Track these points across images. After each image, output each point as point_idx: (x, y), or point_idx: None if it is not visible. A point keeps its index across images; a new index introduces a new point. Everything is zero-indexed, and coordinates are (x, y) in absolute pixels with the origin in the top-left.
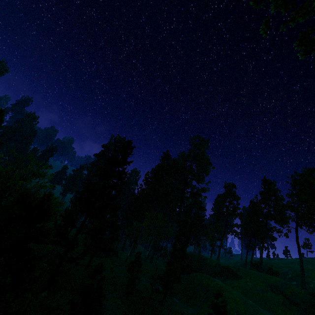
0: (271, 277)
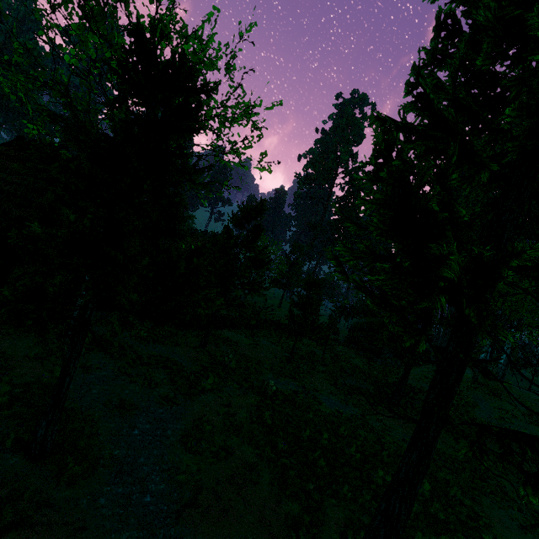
0: None
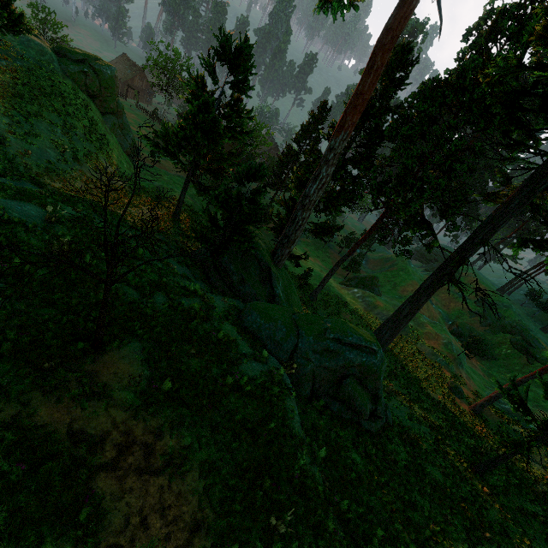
0: (497, 296)
